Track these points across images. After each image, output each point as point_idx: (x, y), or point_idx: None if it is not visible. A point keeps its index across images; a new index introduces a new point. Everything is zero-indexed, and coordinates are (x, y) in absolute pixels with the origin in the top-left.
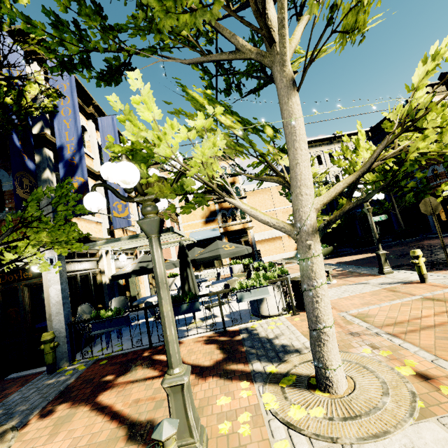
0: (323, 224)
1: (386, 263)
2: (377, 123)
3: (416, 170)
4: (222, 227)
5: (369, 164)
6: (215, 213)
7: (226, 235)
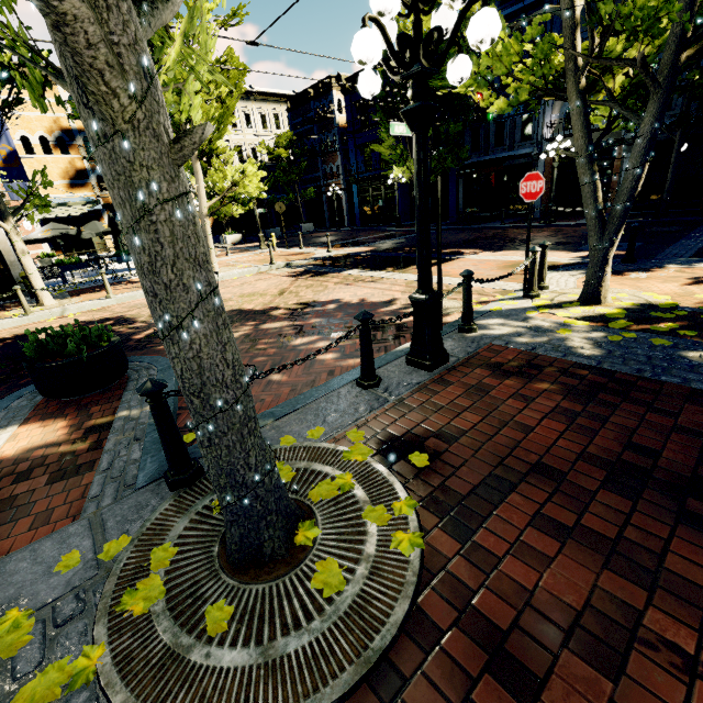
0: (211, 213)
1: (264, 243)
2: (295, 95)
3: (321, 164)
4: (100, 197)
5: (224, 195)
6: (86, 173)
7: (108, 209)
